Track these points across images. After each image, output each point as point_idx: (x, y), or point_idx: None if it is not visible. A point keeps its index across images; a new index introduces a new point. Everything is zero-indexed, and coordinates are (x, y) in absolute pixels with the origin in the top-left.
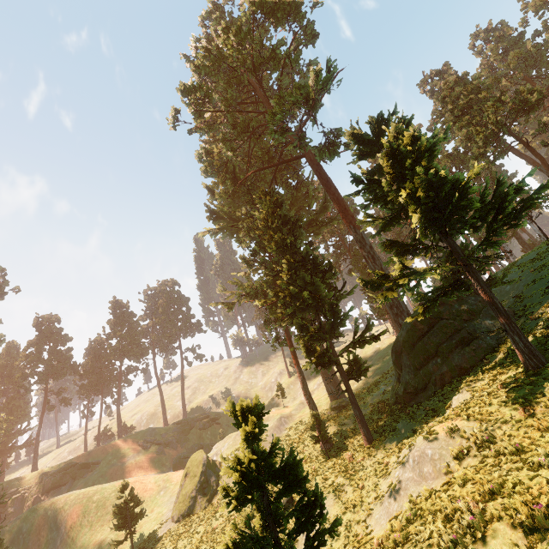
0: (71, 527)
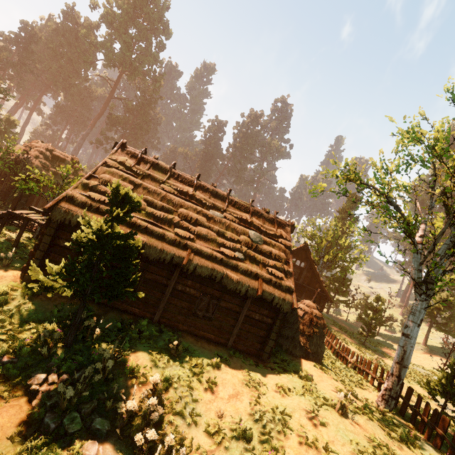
0: None
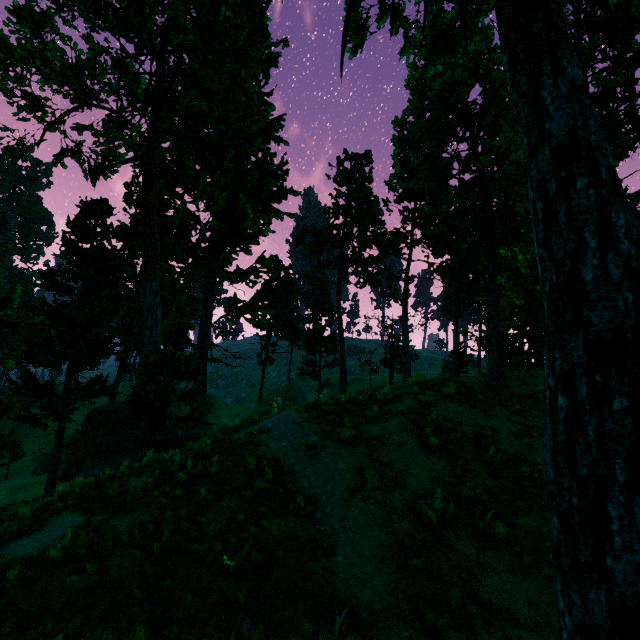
0: (27, 436)
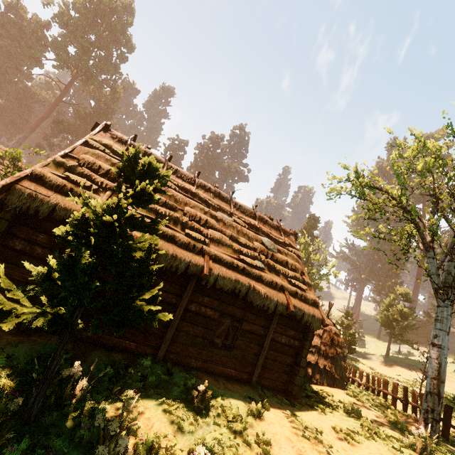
0: None
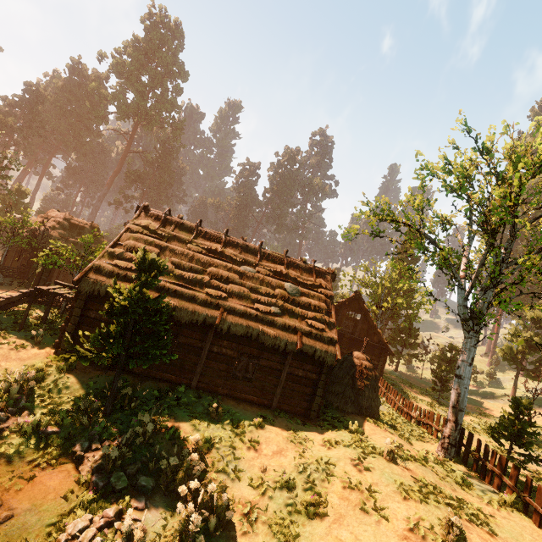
0: None
